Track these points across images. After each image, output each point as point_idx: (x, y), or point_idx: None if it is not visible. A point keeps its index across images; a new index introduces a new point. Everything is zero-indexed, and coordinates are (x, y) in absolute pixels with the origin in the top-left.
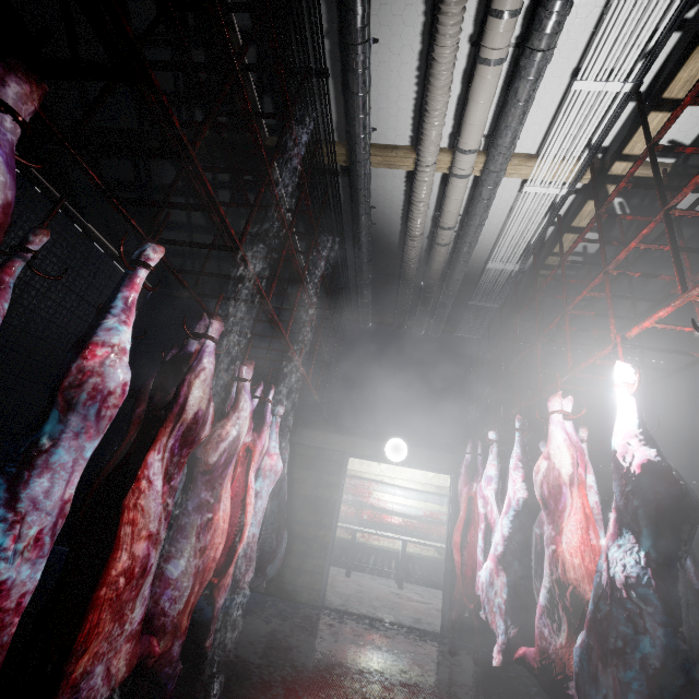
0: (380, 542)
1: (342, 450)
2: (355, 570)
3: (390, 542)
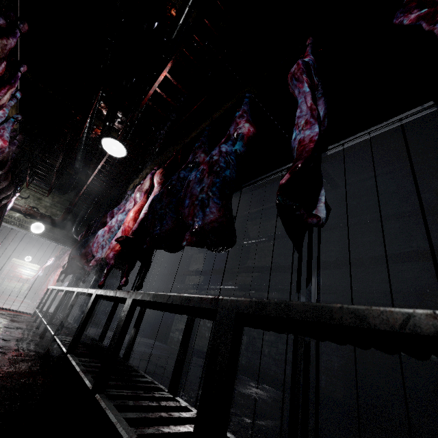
0: (15, 283)
1: (12, 256)
2: (0, 290)
3: (19, 283)
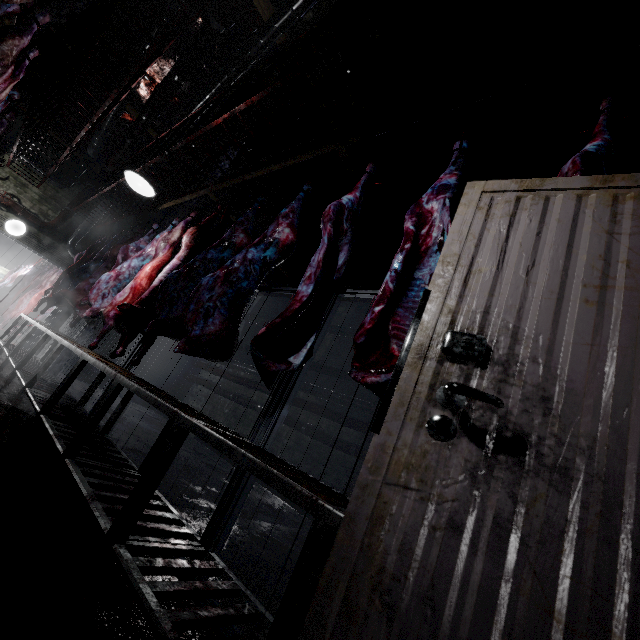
0: None
1: None
2: None
3: None
